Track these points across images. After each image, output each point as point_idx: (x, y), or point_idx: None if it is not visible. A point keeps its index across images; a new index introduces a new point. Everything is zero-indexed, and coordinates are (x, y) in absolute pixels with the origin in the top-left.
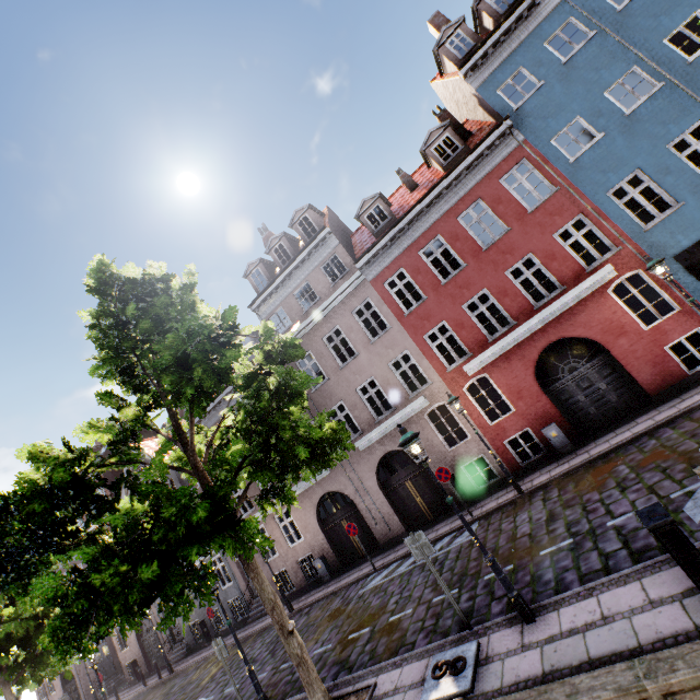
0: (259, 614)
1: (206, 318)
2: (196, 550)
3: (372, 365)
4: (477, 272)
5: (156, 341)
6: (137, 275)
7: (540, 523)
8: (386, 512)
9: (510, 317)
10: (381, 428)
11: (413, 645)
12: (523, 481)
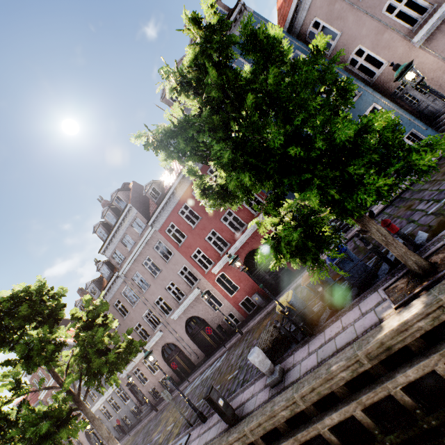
0: (146, 413)
1: (34, 335)
2: (47, 443)
3: (170, 275)
4: (207, 221)
5: (28, 324)
6: (9, 293)
7: (237, 357)
8: (195, 348)
9: (227, 242)
10: (181, 307)
11: (179, 434)
12: (247, 325)
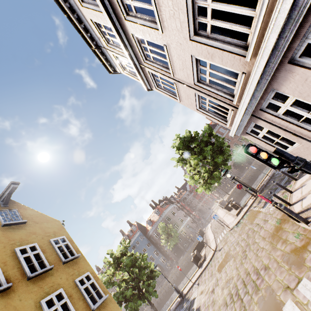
0: None
1: None
2: None
3: None
4: None
5: None
6: None
7: None
8: None
9: None
10: None
11: None
12: None
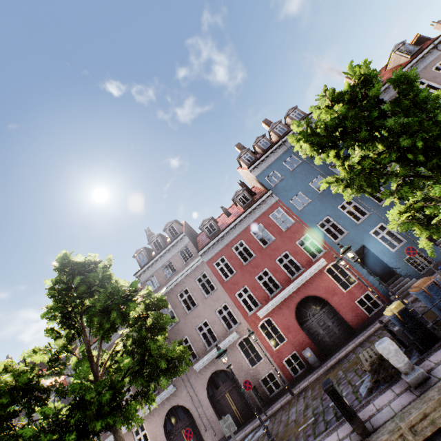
0: None
1: (122, 286)
2: (100, 422)
3: (206, 312)
4: (261, 259)
5: (85, 297)
6: (81, 260)
7: (301, 411)
8: (213, 419)
9: (279, 284)
10: (210, 354)
11: None
12: (295, 388)
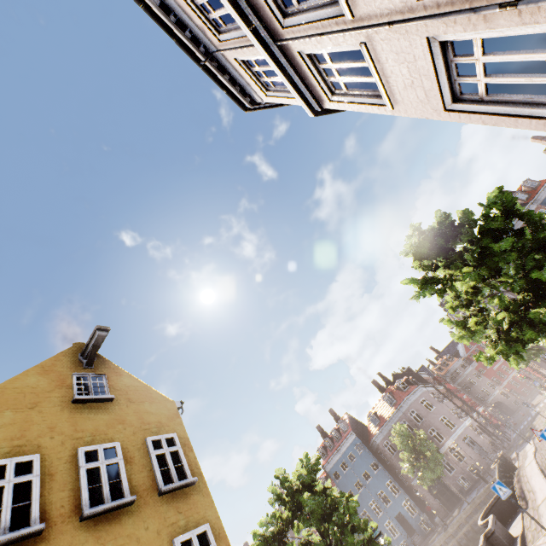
0: None
1: None
2: None
3: None
4: None
5: None
6: None
7: None
8: None
9: None
10: None
11: None
12: None
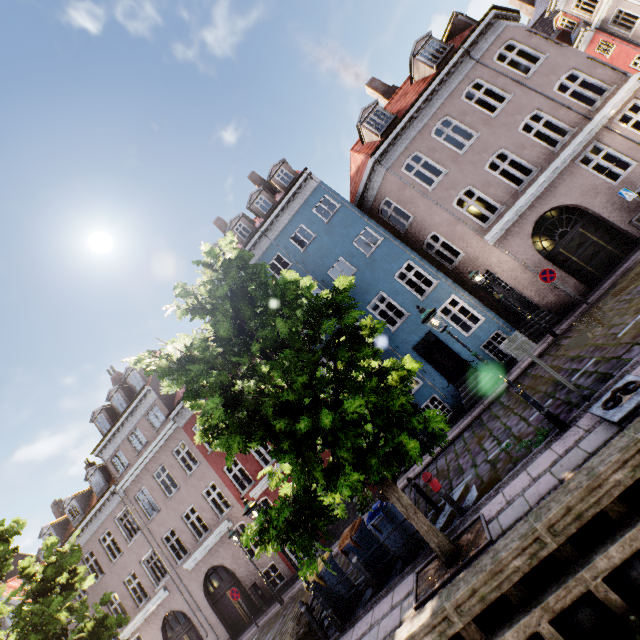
0: None
1: None
2: None
3: (191, 495)
4: None
5: None
6: None
7: None
8: (214, 622)
9: None
10: (201, 549)
11: None
12: (293, 586)
